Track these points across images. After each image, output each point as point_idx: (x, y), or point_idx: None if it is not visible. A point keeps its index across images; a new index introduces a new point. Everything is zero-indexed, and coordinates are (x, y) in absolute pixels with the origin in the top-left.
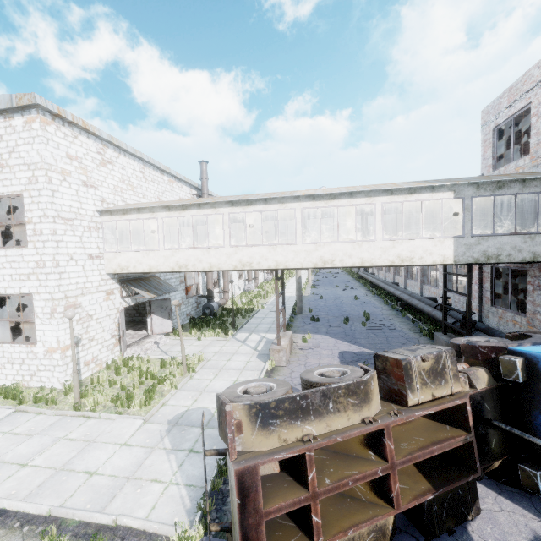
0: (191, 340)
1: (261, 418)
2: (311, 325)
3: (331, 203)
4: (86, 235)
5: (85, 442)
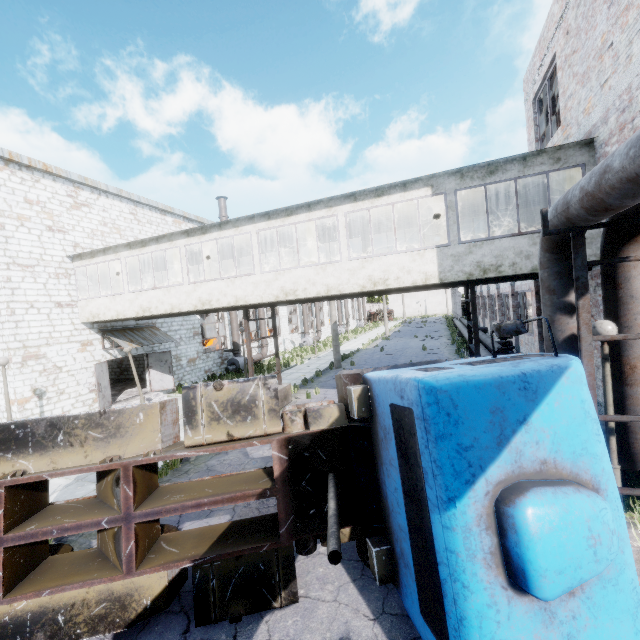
0: None
1: None
2: None
3: (288, 220)
4: (53, 282)
5: None
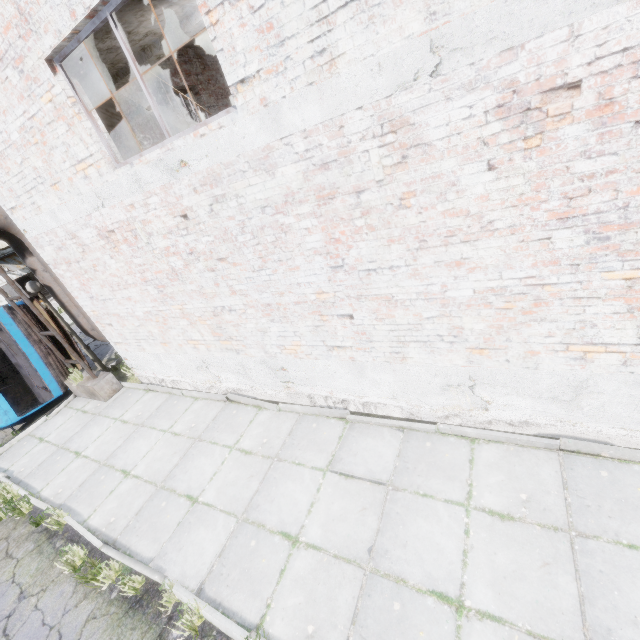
0: None
1: None
2: None
3: None
4: None
5: None
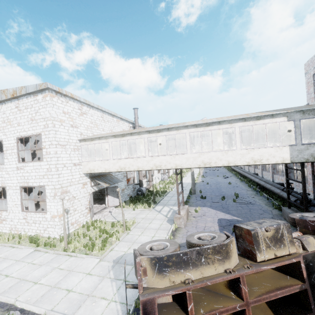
0: (129, 210)
1: (158, 266)
2: (201, 201)
3: (207, 128)
4: (72, 153)
5: (68, 271)
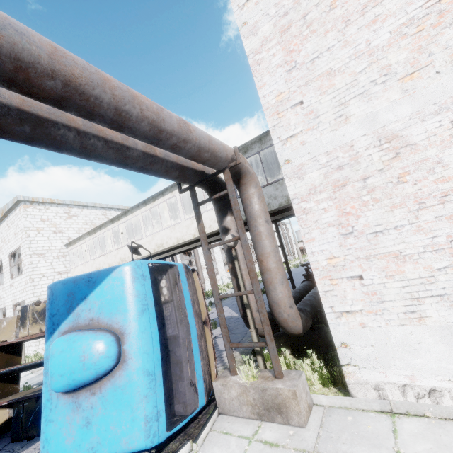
0: None
1: None
2: (234, 299)
3: (154, 203)
4: (56, 261)
5: None
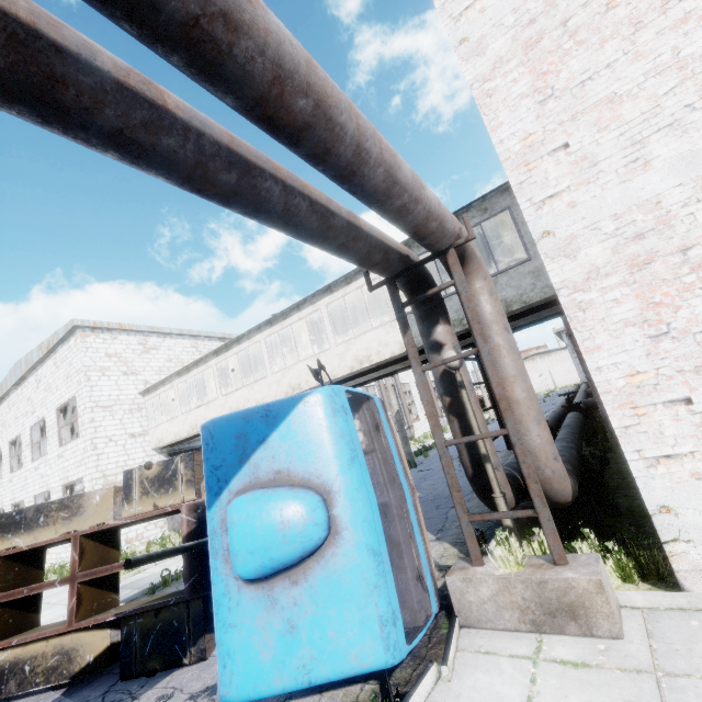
0: None
1: None
2: None
3: (285, 323)
4: (127, 417)
5: (52, 605)
